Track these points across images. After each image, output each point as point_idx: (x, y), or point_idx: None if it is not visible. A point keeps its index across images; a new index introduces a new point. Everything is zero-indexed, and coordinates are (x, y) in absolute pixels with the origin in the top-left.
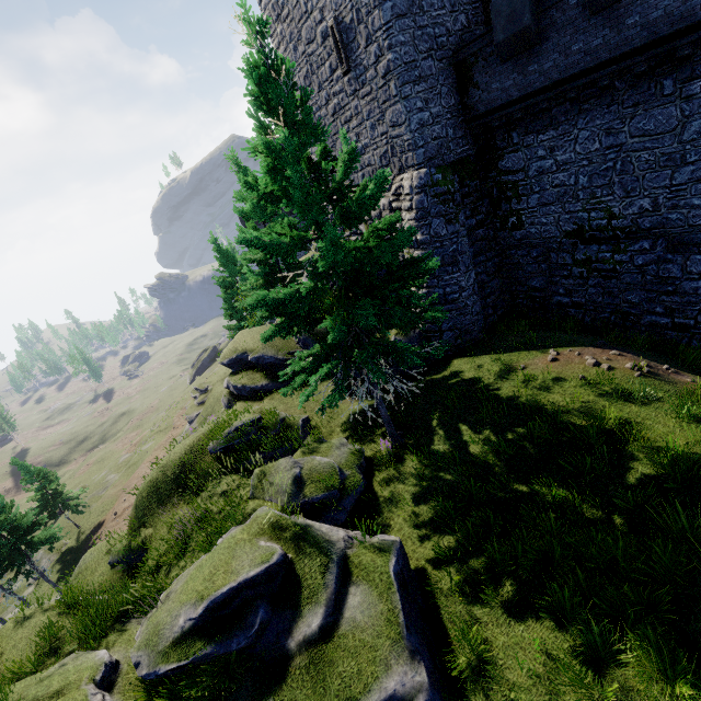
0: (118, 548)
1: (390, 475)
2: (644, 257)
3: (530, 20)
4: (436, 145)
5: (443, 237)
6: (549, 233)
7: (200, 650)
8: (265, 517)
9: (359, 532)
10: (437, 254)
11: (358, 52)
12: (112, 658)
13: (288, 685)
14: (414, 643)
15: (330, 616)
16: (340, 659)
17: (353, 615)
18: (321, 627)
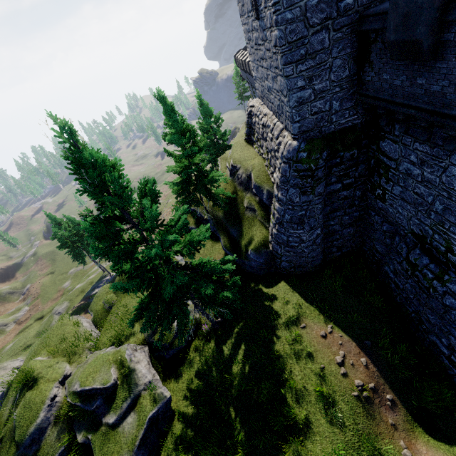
0: (106, 298)
1: (199, 346)
2: (453, 302)
3: (423, 34)
4: (315, 119)
5: (295, 202)
6: (401, 221)
7: (77, 402)
8: (121, 354)
9: (158, 379)
10: (288, 213)
11: (261, 6)
12: (69, 372)
13: (97, 434)
14: (138, 454)
15: (118, 420)
16: (111, 441)
17: (125, 426)
18: (113, 423)
